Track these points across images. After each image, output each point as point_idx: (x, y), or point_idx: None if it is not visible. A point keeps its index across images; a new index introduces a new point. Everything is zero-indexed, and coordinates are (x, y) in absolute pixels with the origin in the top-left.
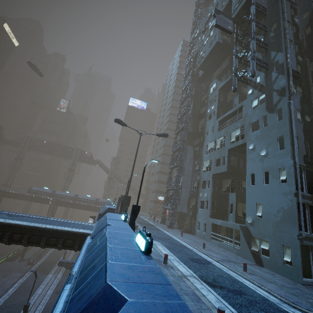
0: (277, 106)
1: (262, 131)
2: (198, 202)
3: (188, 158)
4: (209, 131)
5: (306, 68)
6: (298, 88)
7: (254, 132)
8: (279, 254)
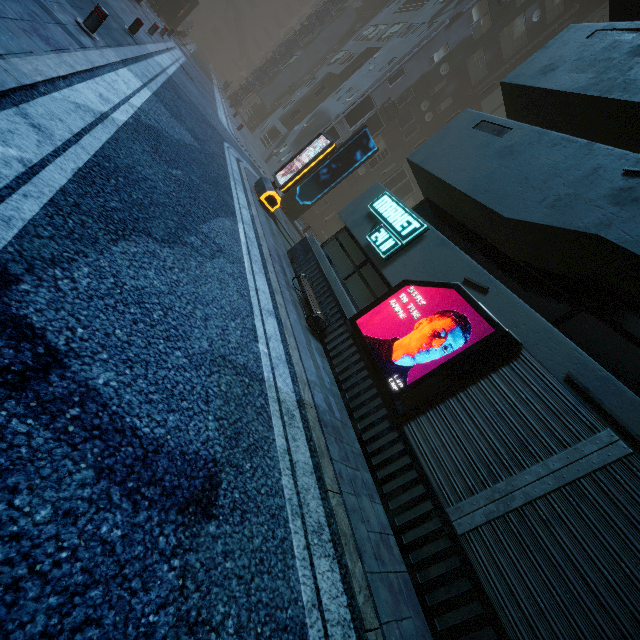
0: (438, 18)
1: (400, 42)
2: (288, 100)
3: (334, 29)
4: (391, 5)
5: (560, 23)
6: (487, 21)
7: (398, 39)
8: (282, 156)
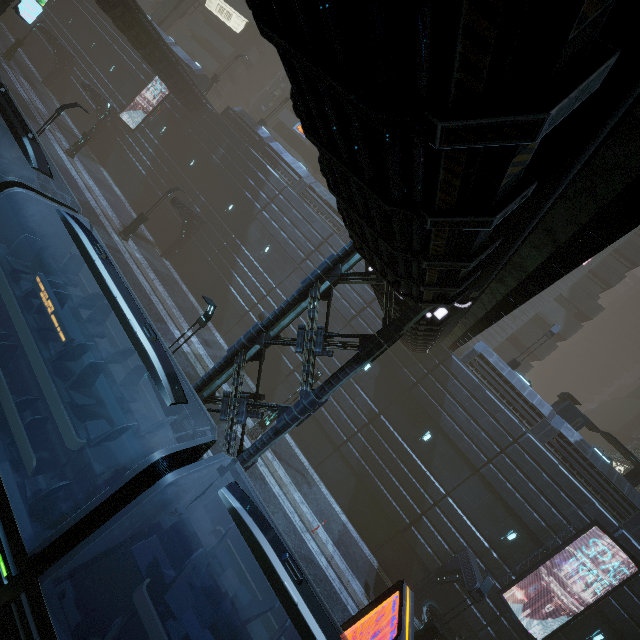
0: None
1: None
2: None
3: None
4: None
5: None
6: None
7: None
8: None
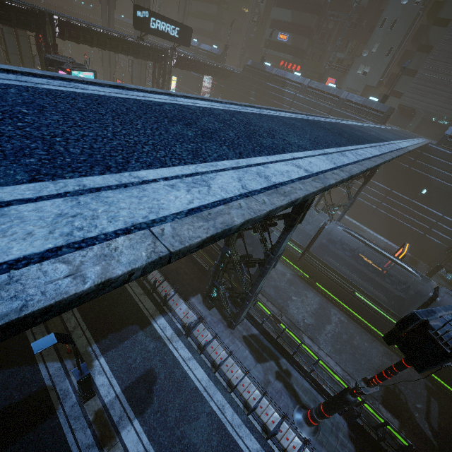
0: None
1: None
2: None
3: None
4: None
5: None
6: None
7: None
8: None
